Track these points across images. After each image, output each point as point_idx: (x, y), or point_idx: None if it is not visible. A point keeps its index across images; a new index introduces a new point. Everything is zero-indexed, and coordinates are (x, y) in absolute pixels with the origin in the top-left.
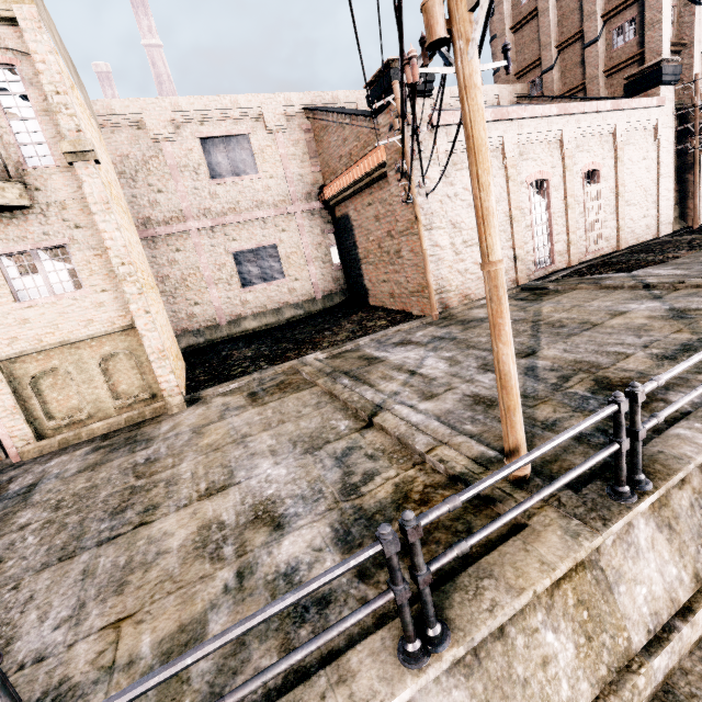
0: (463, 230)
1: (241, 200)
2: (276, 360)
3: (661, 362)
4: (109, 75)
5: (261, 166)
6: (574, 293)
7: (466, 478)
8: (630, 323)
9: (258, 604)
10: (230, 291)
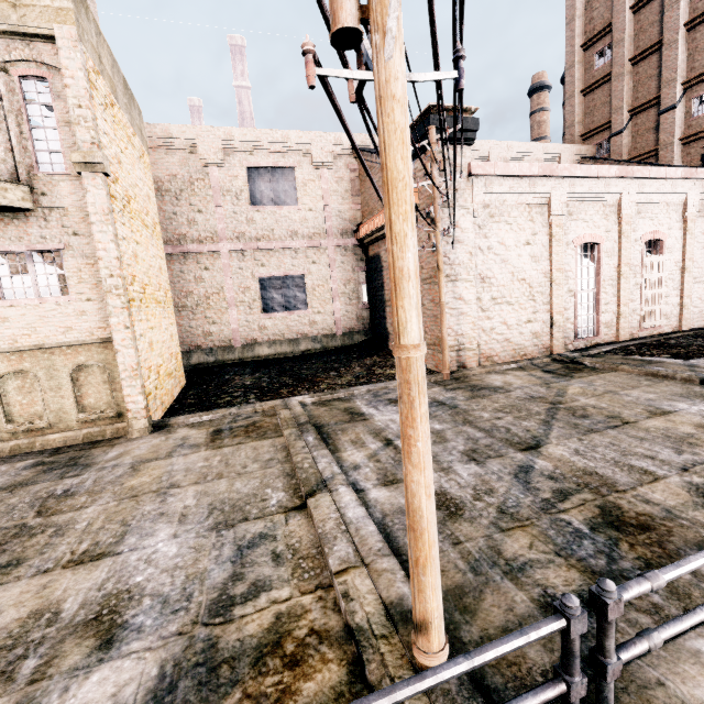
0: (493, 286)
1: (277, 228)
2: (267, 395)
3: (702, 500)
4: (199, 108)
5: (302, 198)
6: (612, 374)
7: (360, 640)
8: (671, 428)
9: None
10: (250, 314)
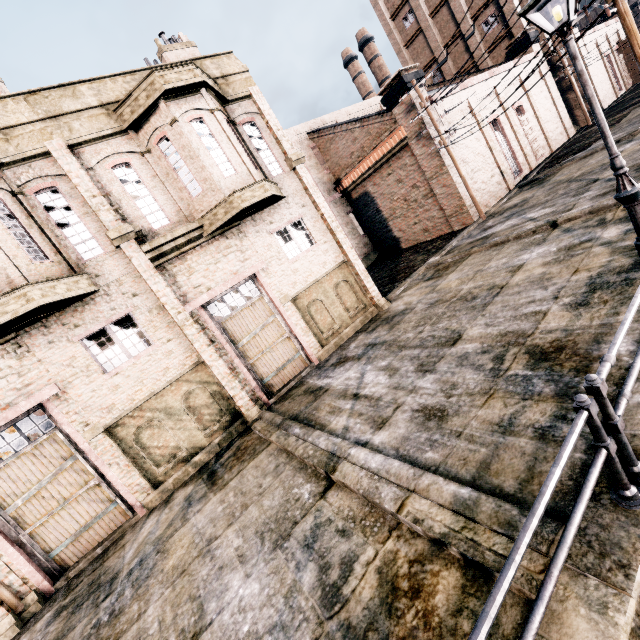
0: (468, 163)
1: None
2: (397, 280)
3: None
4: None
5: None
6: (565, 169)
7: None
8: (633, 150)
9: (633, 235)
10: None
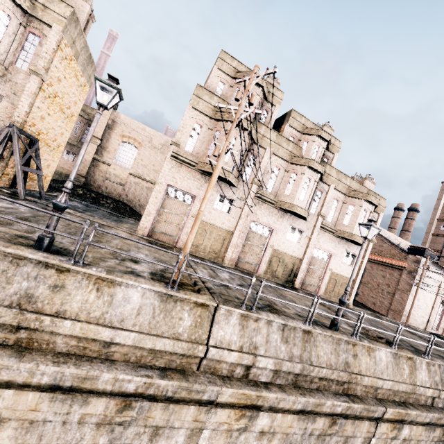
0: (419, 301)
1: None
2: (353, 305)
3: None
4: None
5: None
6: None
7: None
8: None
9: None
10: None
